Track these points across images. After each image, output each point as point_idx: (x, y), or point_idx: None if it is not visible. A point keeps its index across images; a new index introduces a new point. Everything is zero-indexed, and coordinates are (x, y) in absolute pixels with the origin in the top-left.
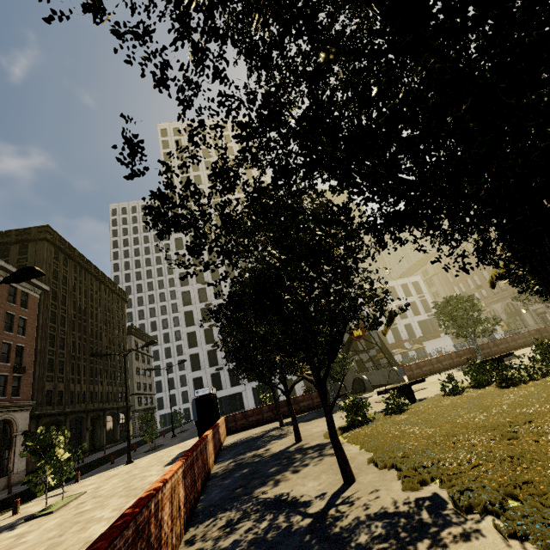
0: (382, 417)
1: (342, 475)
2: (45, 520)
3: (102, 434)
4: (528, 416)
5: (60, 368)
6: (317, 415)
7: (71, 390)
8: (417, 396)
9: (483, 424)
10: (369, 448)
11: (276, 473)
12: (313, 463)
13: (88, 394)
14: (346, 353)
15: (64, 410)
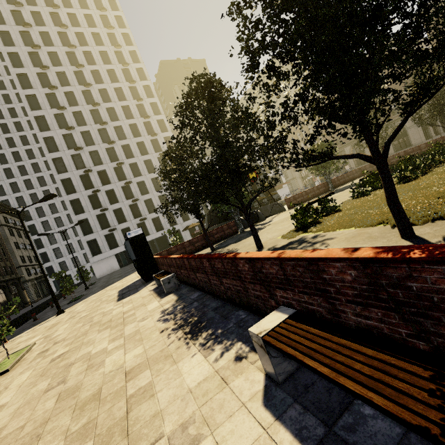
0: (325, 217)
1: (405, 232)
2: (6, 379)
3: None
4: None
5: None
6: (239, 238)
7: None
8: None
9: None
10: (366, 224)
11: None
12: (321, 247)
13: None
14: None
15: None
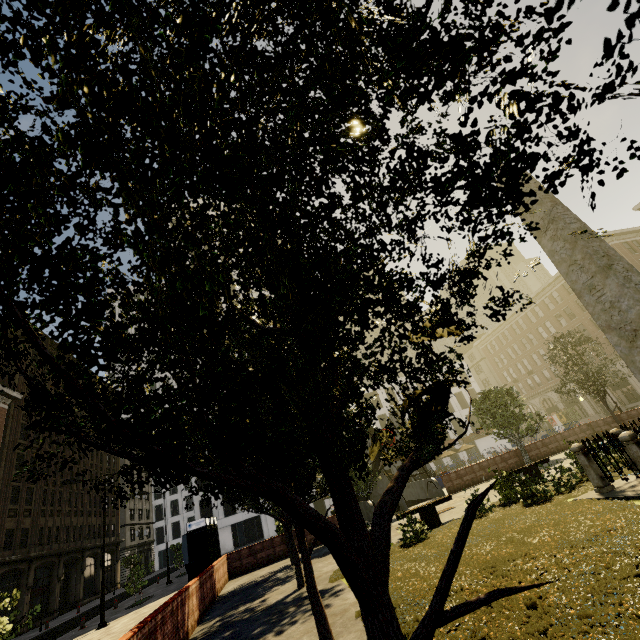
0: (398, 549)
1: (319, 637)
2: None
3: (79, 584)
4: (530, 547)
5: (28, 497)
6: None
7: (41, 526)
8: (446, 517)
9: (484, 560)
10: None
11: (258, 635)
12: (302, 619)
13: (62, 529)
14: (377, 462)
15: (29, 554)
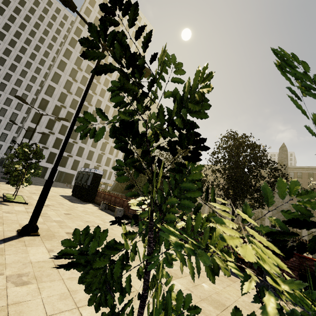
0: None
1: None
2: None
3: None
4: None
5: None
6: None
7: None
8: None
9: None
10: None
11: None
12: None
13: None
14: None
15: None
